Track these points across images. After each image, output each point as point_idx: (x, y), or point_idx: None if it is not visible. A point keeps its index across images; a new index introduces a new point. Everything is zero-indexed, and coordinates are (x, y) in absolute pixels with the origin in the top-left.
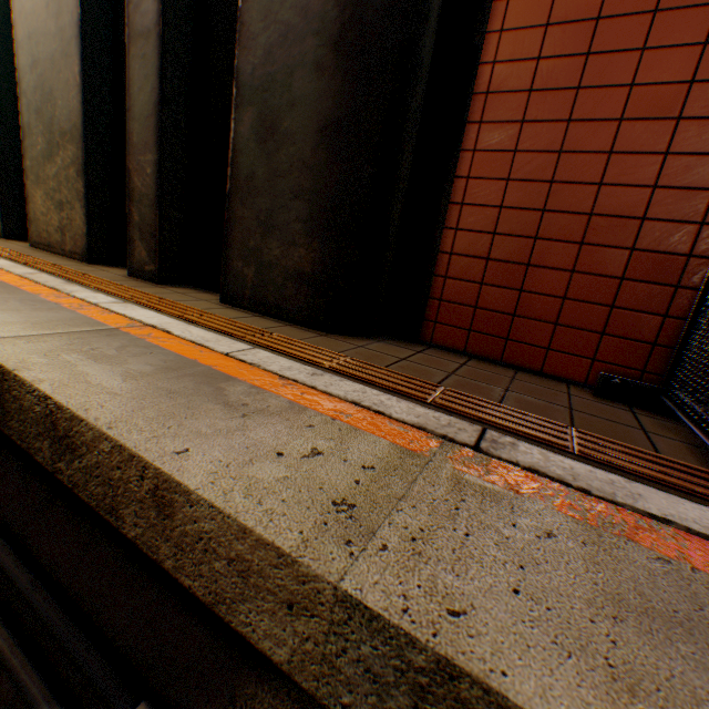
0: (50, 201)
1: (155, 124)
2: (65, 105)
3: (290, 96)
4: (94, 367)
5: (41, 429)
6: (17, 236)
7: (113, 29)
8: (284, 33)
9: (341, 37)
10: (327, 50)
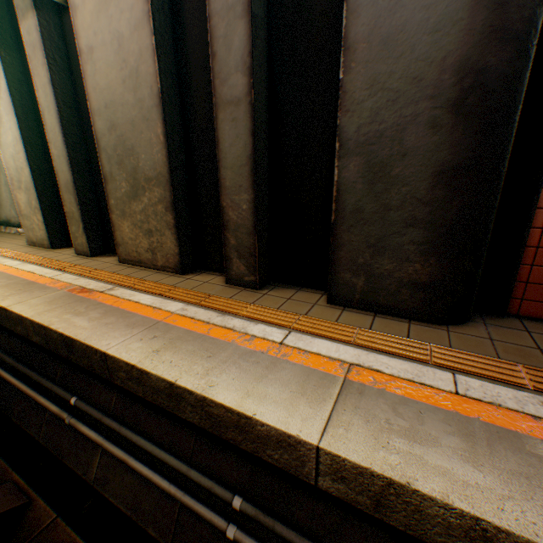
0: (137, 229)
1: (248, 171)
2: (148, 158)
3: (400, 148)
4: (431, 454)
5: (451, 531)
6: (98, 252)
7: (178, 91)
8: (392, 98)
9: (459, 99)
10: (442, 110)
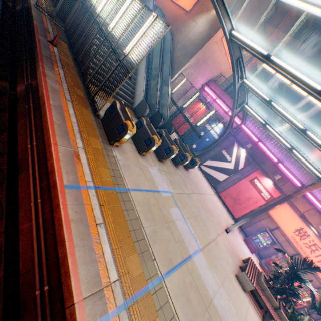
0: None
1: None
2: None
3: None
4: None
5: None
6: None
7: None
8: None
9: None
10: None
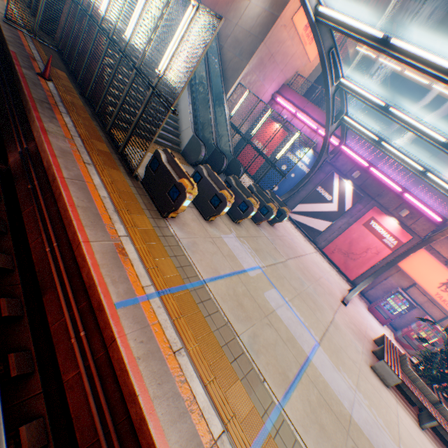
0: None
1: None
2: None
3: None
4: None
5: None
6: None
7: None
8: None
9: None
10: None
